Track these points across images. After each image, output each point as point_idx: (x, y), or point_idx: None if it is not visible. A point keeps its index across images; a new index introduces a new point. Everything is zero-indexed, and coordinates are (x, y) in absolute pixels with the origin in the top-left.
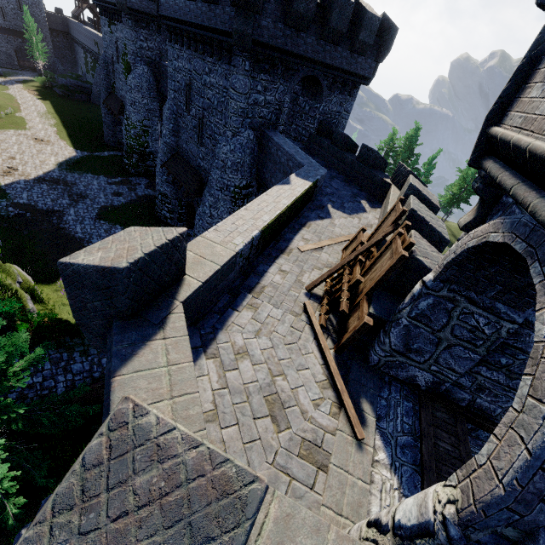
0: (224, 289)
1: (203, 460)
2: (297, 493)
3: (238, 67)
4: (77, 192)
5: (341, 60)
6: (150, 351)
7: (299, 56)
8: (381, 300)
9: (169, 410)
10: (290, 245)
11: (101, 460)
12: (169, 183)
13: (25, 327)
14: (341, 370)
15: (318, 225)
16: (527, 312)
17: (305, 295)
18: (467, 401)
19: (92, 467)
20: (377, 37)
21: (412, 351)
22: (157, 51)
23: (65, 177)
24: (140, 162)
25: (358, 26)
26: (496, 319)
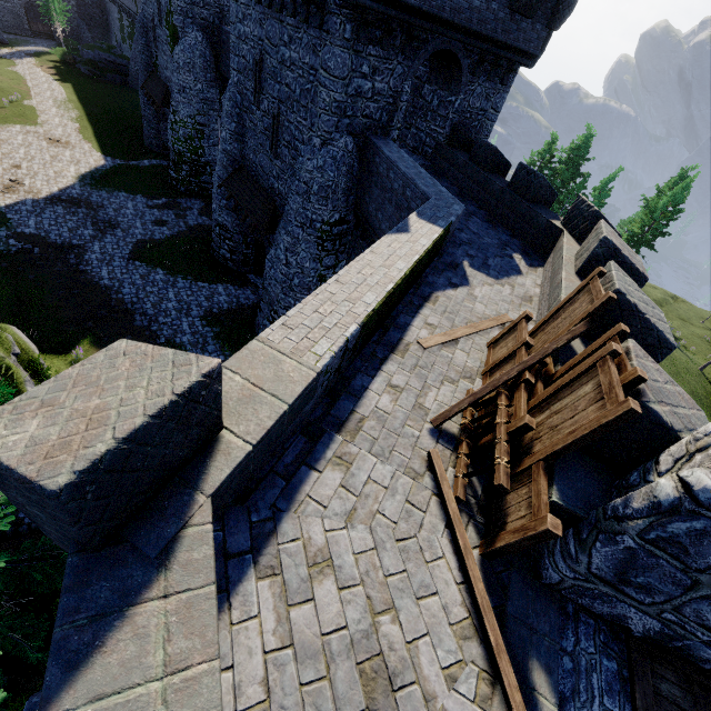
0: (296, 429)
1: None
2: None
3: (333, 34)
4: (104, 219)
5: (495, 25)
6: (131, 634)
7: (430, 17)
8: (569, 470)
9: None
10: (406, 336)
11: None
12: (231, 210)
13: None
14: (493, 593)
15: (450, 298)
16: None
17: (429, 433)
18: None
19: None
20: None
21: (631, 584)
22: (216, 9)
23: (89, 196)
24: (193, 176)
25: None
26: None
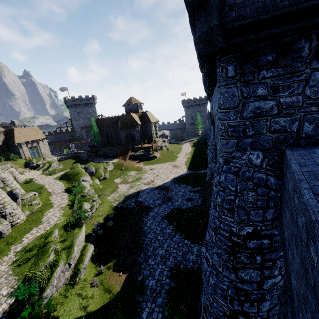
0: None
1: None
2: None
3: (218, 80)
4: (168, 196)
5: None
6: None
7: None
8: None
9: None
10: None
11: None
12: None
13: (26, 312)
14: None
15: None
16: None
17: None
18: None
19: None
20: None
21: None
22: None
23: (170, 186)
24: None
25: None
26: None
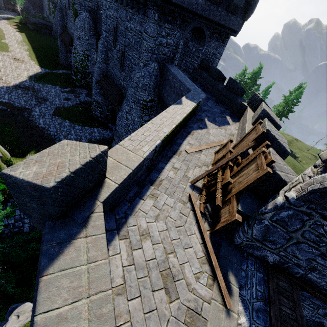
0: (134, 183)
1: None
2: None
3: (149, 17)
4: (41, 97)
5: (220, 17)
6: (74, 249)
7: (192, 12)
8: (245, 199)
9: (86, 310)
10: (180, 148)
11: None
12: (101, 94)
13: (3, 187)
14: (214, 247)
15: (199, 133)
16: None
17: (190, 187)
18: (301, 274)
19: None
20: (245, 2)
21: (268, 241)
22: (95, 3)
23: (34, 86)
24: (83, 78)
25: None
26: None
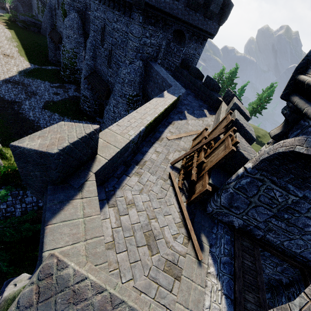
0: (121, 162)
1: (105, 302)
2: (162, 295)
3: (135, 19)
4: (30, 91)
5: (198, 22)
6: (72, 207)
7: (173, 16)
8: (216, 174)
9: (84, 249)
10: (162, 135)
11: (31, 303)
12: (89, 89)
13: None
14: (190, 215)
15: (179, 123)
16: (306, 191)
17: (170, 167)
18: (261, 236)
19: (24, 309)
20: (220, 9)
21: (233, 207)
22: (83, 4)
23: (23, 80)
24: (71, 74)
25: (210, 1)
26: (286, 193)
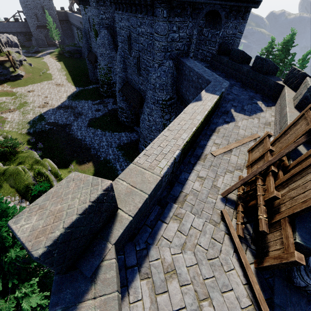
0: (154, 202)
1: None
2: None
3: (158, 16)
4: (77, 112)
5: None
6: None
7: None
8: (305, 222)
9: None
10: (205, 151)
11: None
12: (124, 101)
13: None
14: (265, 290)
15: (225, 129)
16: None
17: (221, 200)
18: None
19: None
20: None
21: None
22: (111, 19)
23: (71, 104)
24: (109, 89)
25: None
26: None
